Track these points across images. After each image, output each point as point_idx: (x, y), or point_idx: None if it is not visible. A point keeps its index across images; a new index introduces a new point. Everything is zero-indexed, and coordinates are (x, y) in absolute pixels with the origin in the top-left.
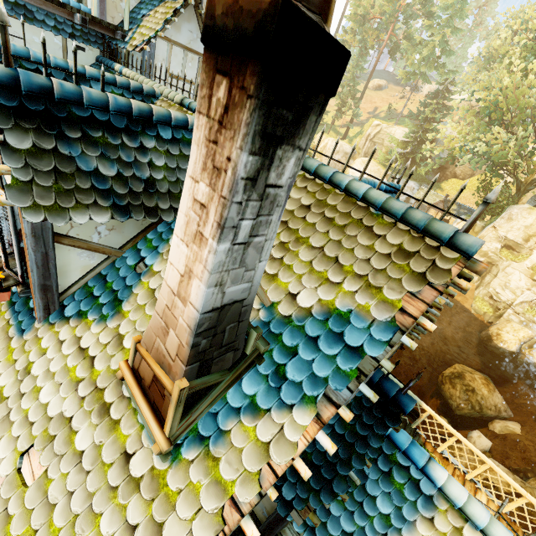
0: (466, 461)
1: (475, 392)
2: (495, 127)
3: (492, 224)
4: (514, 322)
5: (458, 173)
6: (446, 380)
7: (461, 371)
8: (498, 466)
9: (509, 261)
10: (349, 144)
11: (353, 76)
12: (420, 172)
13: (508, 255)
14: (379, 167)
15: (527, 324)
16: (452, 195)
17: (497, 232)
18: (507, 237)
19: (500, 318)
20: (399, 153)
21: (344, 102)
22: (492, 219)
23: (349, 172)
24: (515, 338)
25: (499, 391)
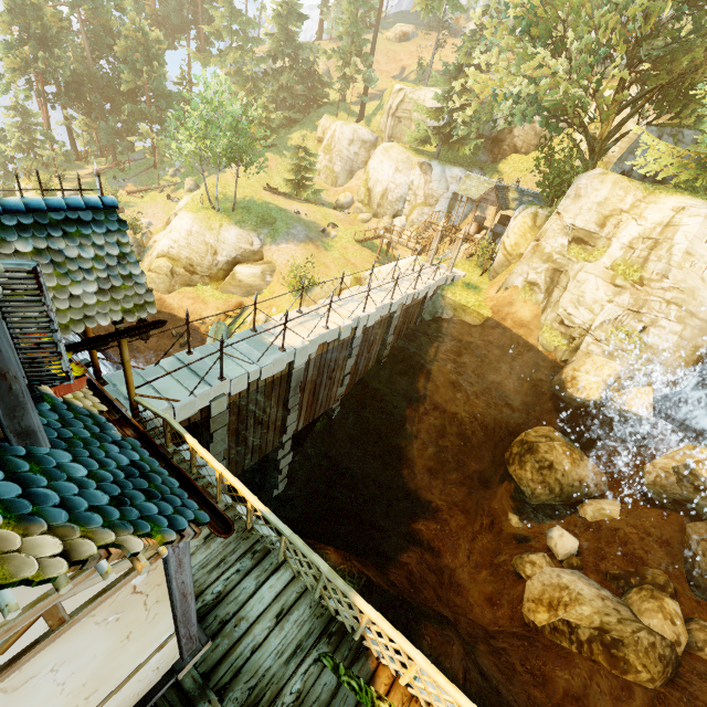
0: (445, 706)
1: (553, 468)
2: (540, 50)
3: (556, 210)
4: (596, 354)
5: (519, 145)
6: (515, 457)
7: (532, 440)
8: (582, 587)
9: (581, 263)
10: (367, 127)
11: (354, 19)
12: (465, 153)
13: (580, 252)
14: (409, 153)
15: (613, 355)
16: (515, 179)
17: (563, 220)
18: (575, 225)
19: (577, 352)
20: (433, 128)
21: (348, 62)
22: (559, 203)
23: (369, 168)
24: (597, 380)
25: (589, 458)
